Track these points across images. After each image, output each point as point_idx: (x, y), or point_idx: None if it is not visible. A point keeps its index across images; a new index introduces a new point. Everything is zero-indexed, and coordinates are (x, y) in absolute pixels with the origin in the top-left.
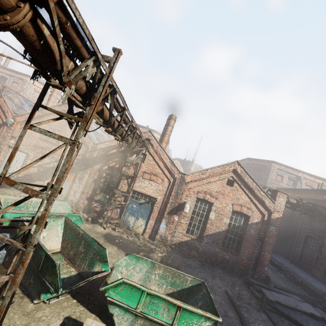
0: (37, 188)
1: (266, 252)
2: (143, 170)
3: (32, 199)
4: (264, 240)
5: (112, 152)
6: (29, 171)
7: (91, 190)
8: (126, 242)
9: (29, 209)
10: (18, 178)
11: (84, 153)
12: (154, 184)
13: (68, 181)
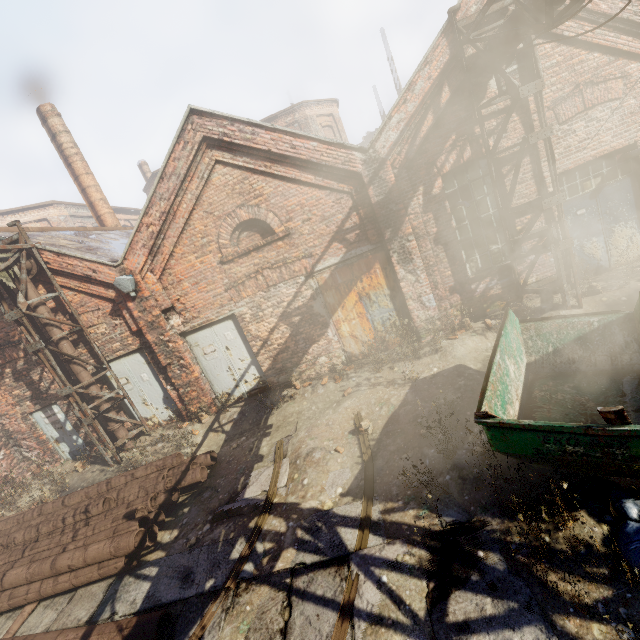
0: (325, 360)
1: None
2: (549, 102)
3: (497, 361)
4: None
5: (425, 131)
6: (274, 344)
7: (448, 266)
8: None
9: (507, 386)
10: (266, 374)
11: (357, 199)
12: (604, 111)
13: (376, 292)
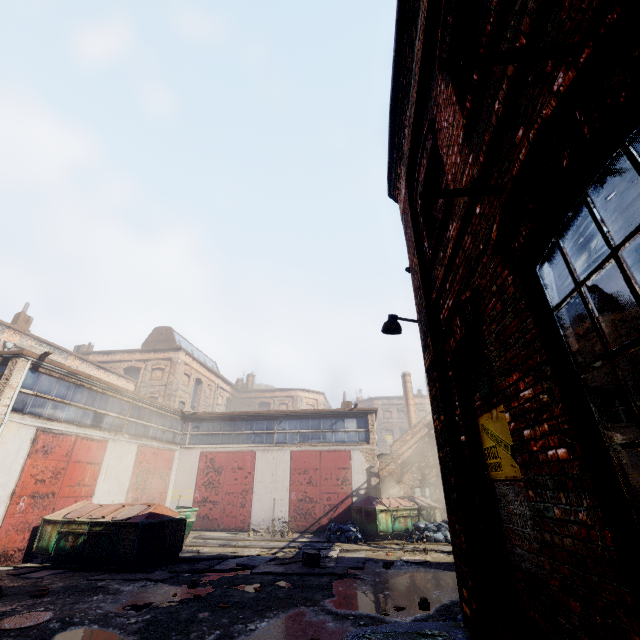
0: None
1: None
2: None
3: None
4: None
5: None
6: None
7: None
8: None
9: None
10: None
11: None
12: None
13: None
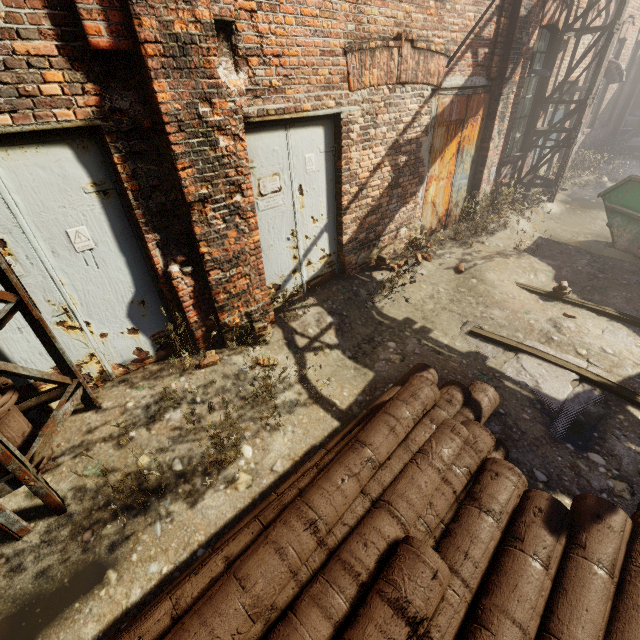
0: (406, 232)
1: (633, 98)
2: (586, 4)
3: None
4: (638, 79)
5: None
6: (369, 196)
7: (503, 140)
8: (586, 195)
9: None
10: (345, 248)
11: None
12: (587, 41)
13: (468, 148)
